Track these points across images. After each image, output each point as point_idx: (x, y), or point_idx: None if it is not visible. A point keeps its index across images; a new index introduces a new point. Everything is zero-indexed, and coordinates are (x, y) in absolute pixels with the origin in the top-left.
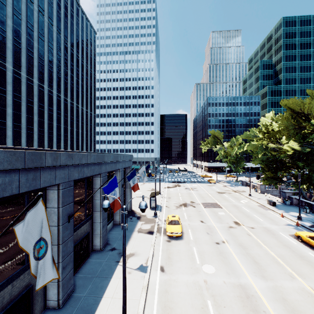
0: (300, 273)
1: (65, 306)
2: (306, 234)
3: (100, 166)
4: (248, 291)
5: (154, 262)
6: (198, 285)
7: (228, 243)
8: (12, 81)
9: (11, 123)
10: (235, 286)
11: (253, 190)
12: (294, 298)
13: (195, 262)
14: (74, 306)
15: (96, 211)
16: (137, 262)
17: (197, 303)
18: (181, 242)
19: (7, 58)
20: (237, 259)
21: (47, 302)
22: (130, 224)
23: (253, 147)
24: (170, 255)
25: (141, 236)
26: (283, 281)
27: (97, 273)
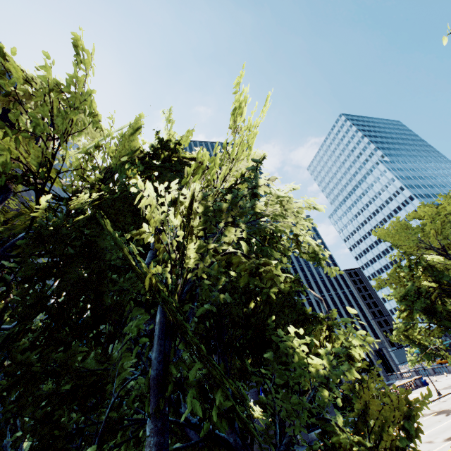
0: None
1: None
2: None
3: None
4: None
5: None
6: None
7: None
8: None
9: None
10: None
11: None
12: None
13: None
14: None
15: None
16: None
17: None
18: None
19: None
20: None
21: None
22: None
23: None
24: None
25: None
26: None
27: None
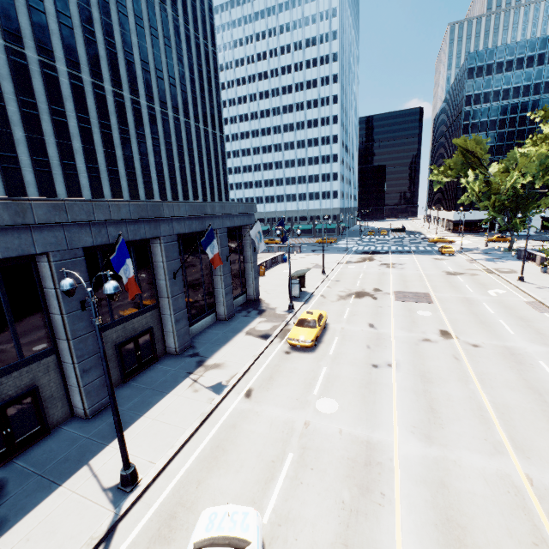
0: (525, 447)
1: (95, 418)
2: None
3: (156, 225)
4: (375, 455)
5: (244, 381)
6: (290, 428)
7: (397, 368)
8: (70, 94)
9: (83, 166)
10: (356, 442)
11: (540, 268)
12: (469, 487)
13: (310, 392)
14: (104, 420)
15: (162, 297)
16: (215, 378)
17: (270, 454)
18: (308, 356)
19: (54, 52)
20: (395, 399)
21: (75, 409)
22: (241, 321)
23: (542, 166)
24: (274, 374)
25: (246, 341)
26: (468, 454)
27: (155, 384)
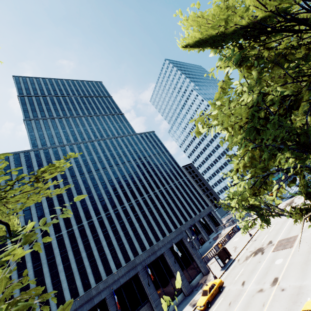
0: None
1: None
2: (306, 307)
3: (135, 268)
4: None
5: None
6: None
7: None
8: (130, 210)
9: (140, 231)
10: None
11: None
12: None
13: None
14: None
15: (148, 296)
16: None
17: None
18: None
19: (123, 201)
20: None
21: None
22: (192, 295)
23: None
24: None
25: (186, 310)
26: None
27: None
